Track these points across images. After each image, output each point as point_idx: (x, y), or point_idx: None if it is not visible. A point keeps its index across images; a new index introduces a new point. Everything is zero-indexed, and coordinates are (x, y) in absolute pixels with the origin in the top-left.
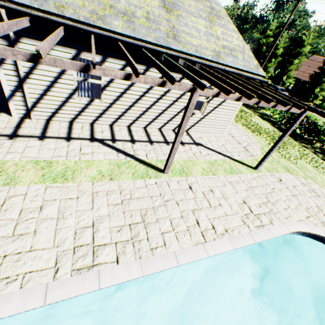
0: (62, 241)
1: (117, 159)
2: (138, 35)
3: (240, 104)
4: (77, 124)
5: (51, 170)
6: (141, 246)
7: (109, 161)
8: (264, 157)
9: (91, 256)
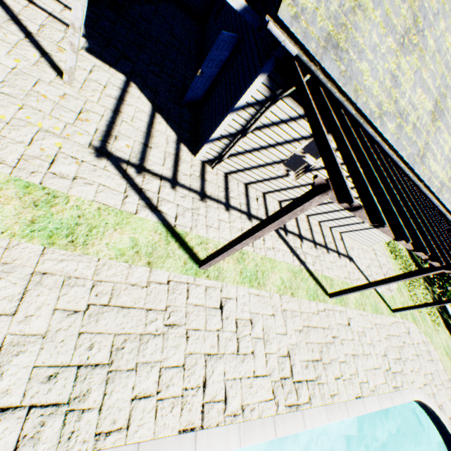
0: (272, 370)
1: (292, 264)
2: (398, 146)
3: None
4: (251, 190)
5: (245, 265)
6: (323, 390)
7: (286, 264)
8: (411, 307)
9: (293, 392)
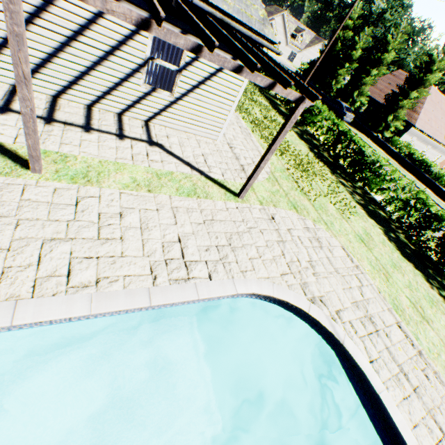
0: None
1: None
2: None
3: (241, 92)
4: None
5: None
6: None
7: None
8: (250, 178)
9: None
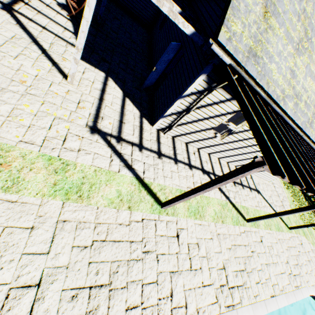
0: (214, 280)
1: (220, 199)
2: (295, 117)
3: None
4: (190, 147)
5: (190, 203)
6: (249, 292)
7: (217, 200)
8: (303, 226)
9: (229, 296)
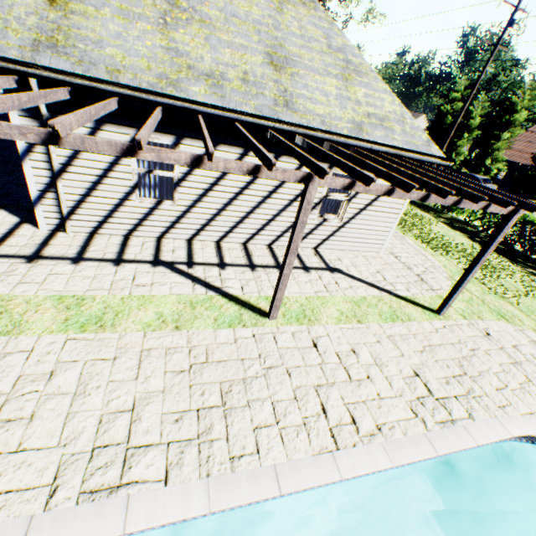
0: (75, 436)
1: (191, 294)
2: (230, 104)
3: (406, 204)
4: (136, 239)
5: (81, 311)
6: (214, 452)
7: (178, 297)
8: (453, 292)
9: (119, 466)
